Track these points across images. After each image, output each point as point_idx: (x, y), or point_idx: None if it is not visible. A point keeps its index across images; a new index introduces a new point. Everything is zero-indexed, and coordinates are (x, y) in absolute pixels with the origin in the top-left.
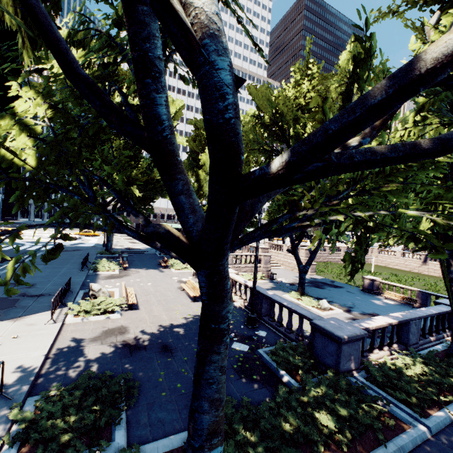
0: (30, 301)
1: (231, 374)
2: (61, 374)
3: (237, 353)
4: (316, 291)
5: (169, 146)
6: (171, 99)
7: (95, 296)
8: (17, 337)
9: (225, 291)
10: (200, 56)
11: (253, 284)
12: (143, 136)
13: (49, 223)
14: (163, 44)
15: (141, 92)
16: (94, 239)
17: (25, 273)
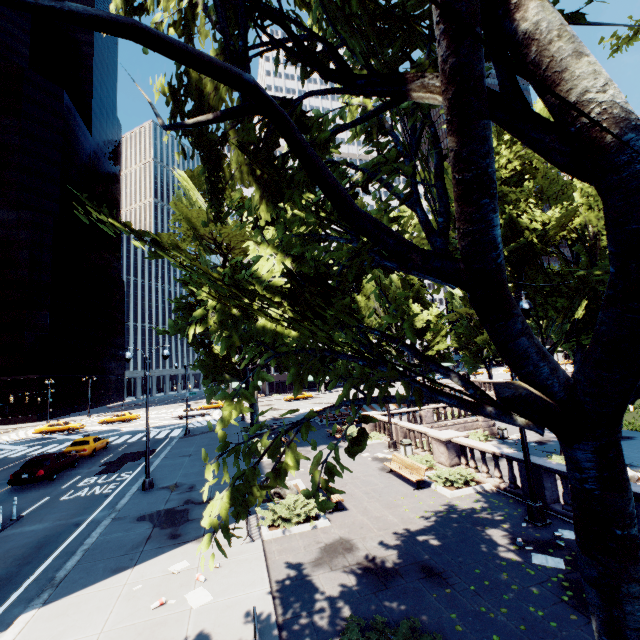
0: (203, 510)
1: (570, 614)
2: (308, 624)
3: (551, 573)
4: None
5: (502, 274)
6: None
7: (280, 494)
8: (219, 567)
9: (625, 471)
10: (620, 156)
11: (524, 452)
12: (458, 269)
13: (337, 402)
14: (440, 154)
15: (473, 216)
16: None
17: (330, 475)
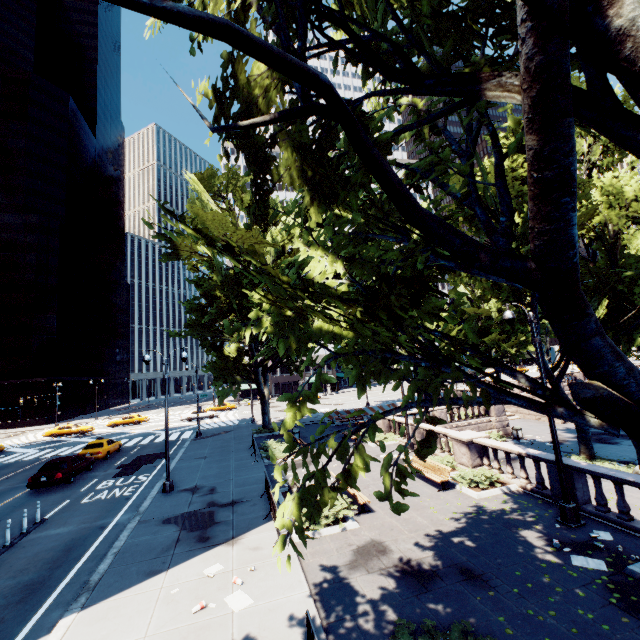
0: (228, 512)
1: (621, 617)
2: (353, 627)
3: (593, 575)
4: (606, 449)
5: (577, 273)
6: None
7: None
8: (254, 570)
9: None
10: None
11: (556, 452)
12: (529, 268)
13: (402, 404)
14: (500, 153)
15: (551, 215)
16: (232, 414)
17: (401, 478)
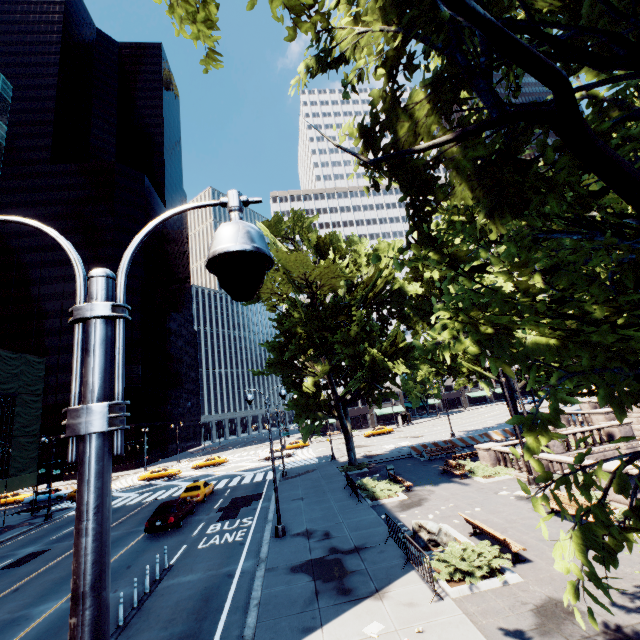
0: (356, 560)
1: None
2: None
3: None
4: None
5: None
6: (385, 244)
7: (436, 542)
8: (422, 632)
9: None
10: None
11: None
12: None
13: None
14: None
15: None
16: (307, 451)
17: None
